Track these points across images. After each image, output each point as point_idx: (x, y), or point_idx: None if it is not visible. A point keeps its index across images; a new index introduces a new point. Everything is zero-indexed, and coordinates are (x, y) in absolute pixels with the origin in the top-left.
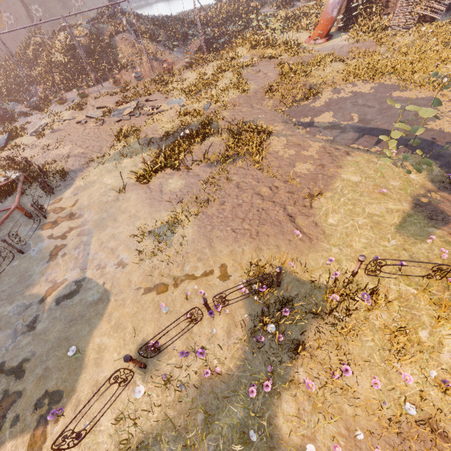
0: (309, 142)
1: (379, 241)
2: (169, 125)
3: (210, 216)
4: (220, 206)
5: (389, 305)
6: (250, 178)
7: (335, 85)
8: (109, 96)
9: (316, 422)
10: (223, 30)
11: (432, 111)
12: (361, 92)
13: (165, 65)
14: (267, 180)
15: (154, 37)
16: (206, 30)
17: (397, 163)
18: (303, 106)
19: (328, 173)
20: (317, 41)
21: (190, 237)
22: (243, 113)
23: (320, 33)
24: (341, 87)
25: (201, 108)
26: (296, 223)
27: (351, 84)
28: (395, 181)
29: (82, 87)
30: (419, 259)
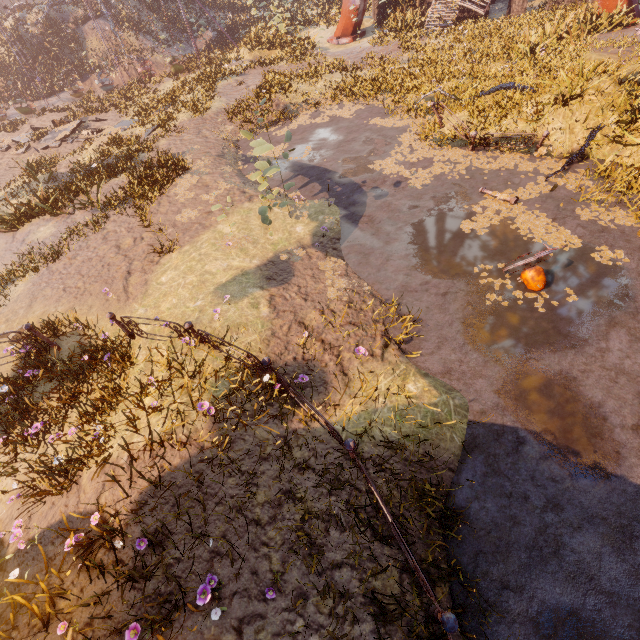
0: (220, 183)
1: (187, 302)
2: (91, 156)
3: (53, 272)
4: (70, 261)
5: (135, 368)
6: (124, 227)
7: (316, 106)
8: (57, 112)
9: (4, 479)
10: (246, 18)
11: (267, 148)
12: (341, 117)
13: (140, 70)
14: (140, 229)
15: (140, 27)
16: (226, 17)
17: (296, 212)
18: (265, 134)
19: (207, 223)
20: (341, 41)
21: (17, 296)
22: (182, 141)
23: (345, 29)
24: (324, 109)
25: (142, 133)
26: (128, 281)
27: (340, 105)
28: (275, 234)
29: (26, 98)
30: (202, 321)
